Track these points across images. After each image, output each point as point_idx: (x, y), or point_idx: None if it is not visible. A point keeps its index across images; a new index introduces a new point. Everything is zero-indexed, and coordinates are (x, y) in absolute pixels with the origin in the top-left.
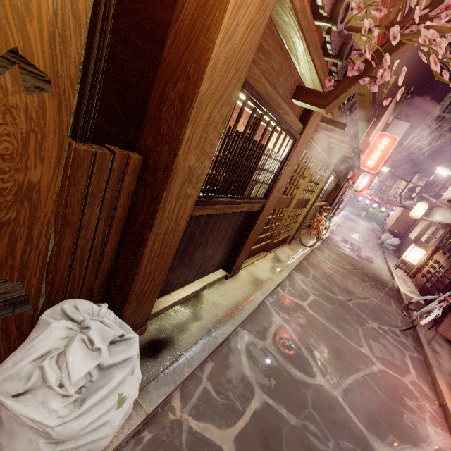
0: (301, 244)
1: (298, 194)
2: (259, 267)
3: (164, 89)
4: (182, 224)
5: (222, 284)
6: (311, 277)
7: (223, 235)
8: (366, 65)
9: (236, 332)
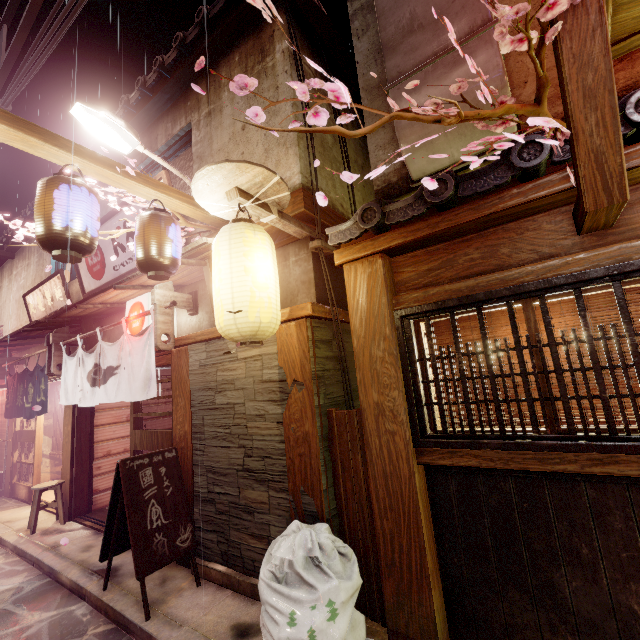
0: None
1: None
2: None
3: None
4: (404, 469)
5: None
6: None
7: None
8: (566, 118)
9: None
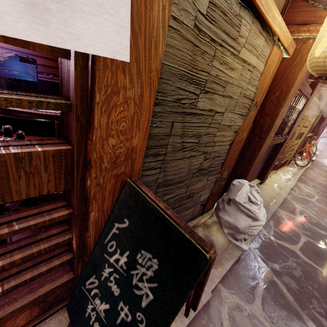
0: (297, 165)
1: (298, 130)
2: (275, 178)
3: (267, 96)
4: (265, 150)
5: (259, 186)
6: (311, 185)
7: (263, 158)
8: None
9: (277, 210)
